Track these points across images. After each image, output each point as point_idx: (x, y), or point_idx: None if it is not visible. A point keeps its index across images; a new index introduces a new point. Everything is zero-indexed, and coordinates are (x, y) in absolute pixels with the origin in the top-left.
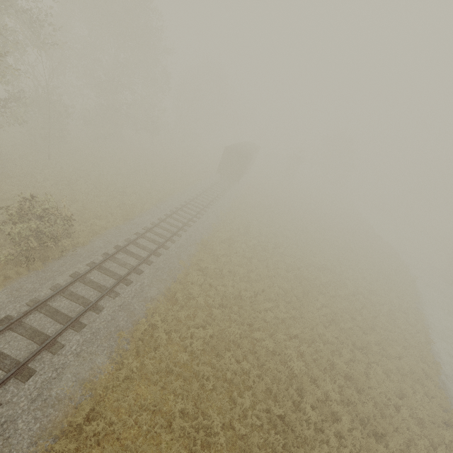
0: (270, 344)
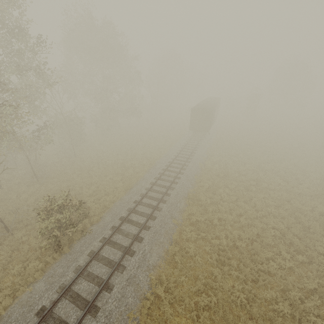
0: (285, 308)
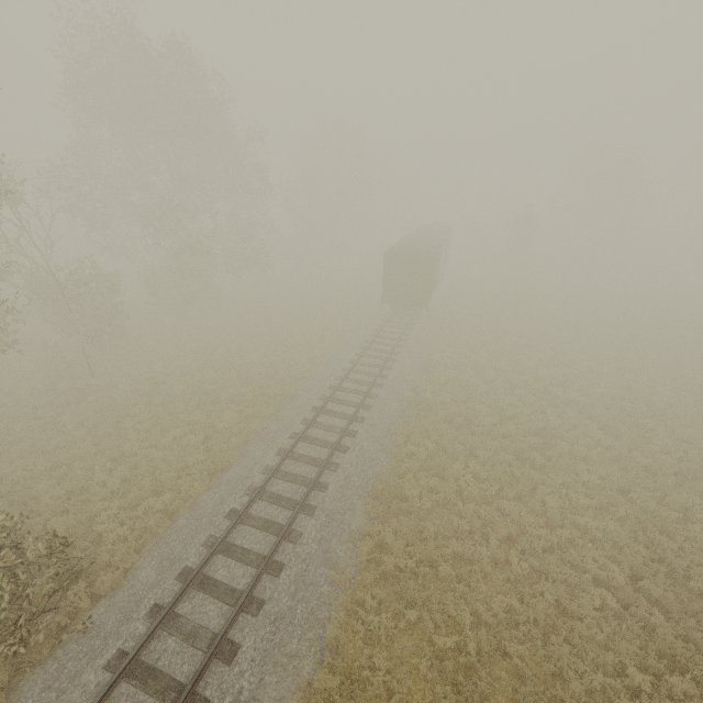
0: None
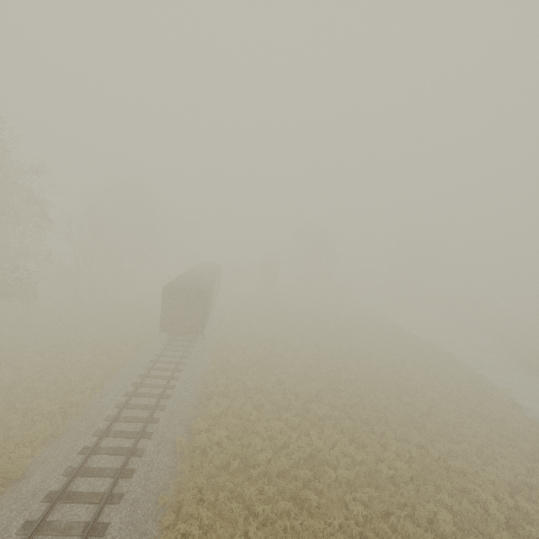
0: None
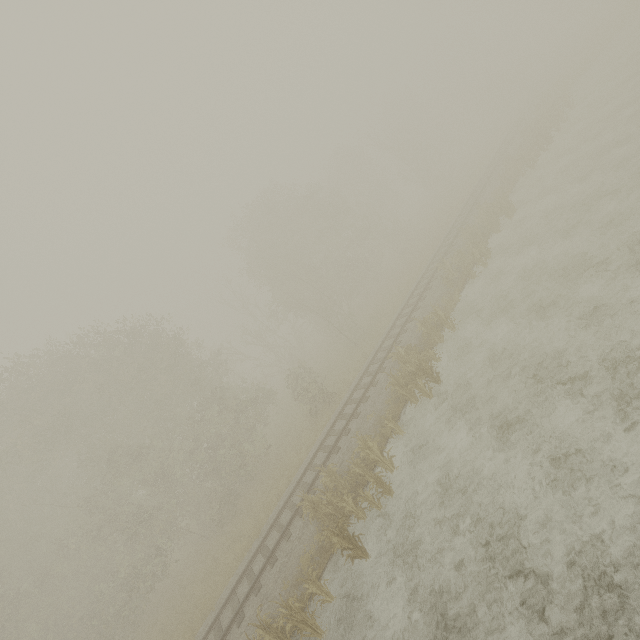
0: None
